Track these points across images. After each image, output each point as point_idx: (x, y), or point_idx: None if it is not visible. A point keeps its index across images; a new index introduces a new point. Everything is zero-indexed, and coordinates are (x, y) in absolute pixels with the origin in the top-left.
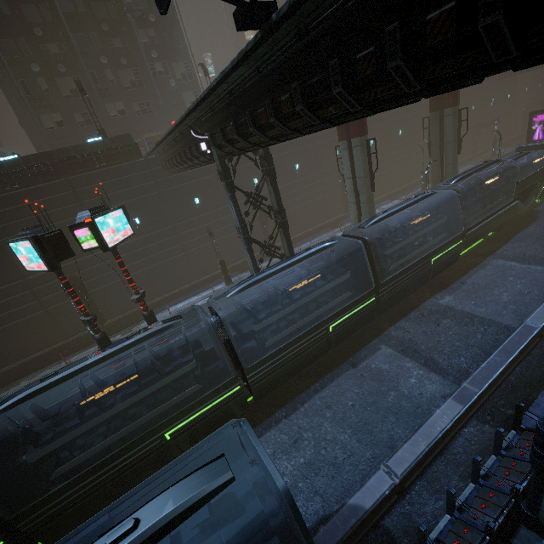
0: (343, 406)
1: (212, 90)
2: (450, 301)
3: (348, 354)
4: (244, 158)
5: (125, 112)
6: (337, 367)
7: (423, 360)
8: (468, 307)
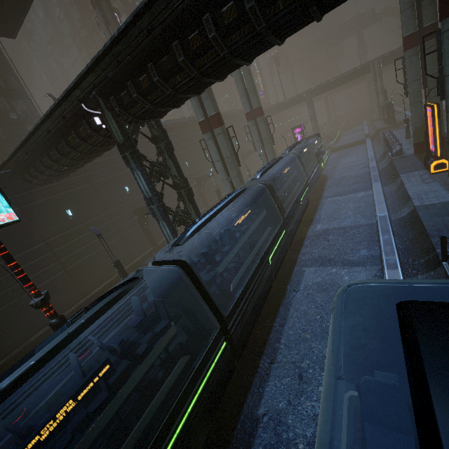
0: (315, 322)
1: (133, 22)
2: (322, 226)
3: (284, 286)
4: (112, 169)
5: None
6: (284, 298)
7: (340, 263)
8: (336, 225)
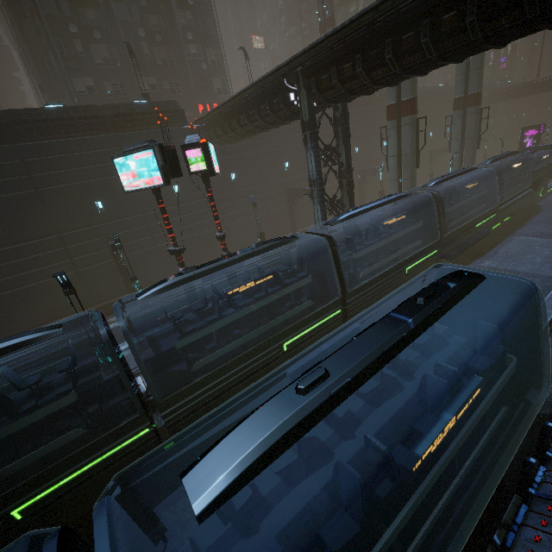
0: None
1: (357, 18)
2: (491, 264)
3: None
4: (278, 141)
5: (156, 88)
6: None
7: None
8: (509, 267)
